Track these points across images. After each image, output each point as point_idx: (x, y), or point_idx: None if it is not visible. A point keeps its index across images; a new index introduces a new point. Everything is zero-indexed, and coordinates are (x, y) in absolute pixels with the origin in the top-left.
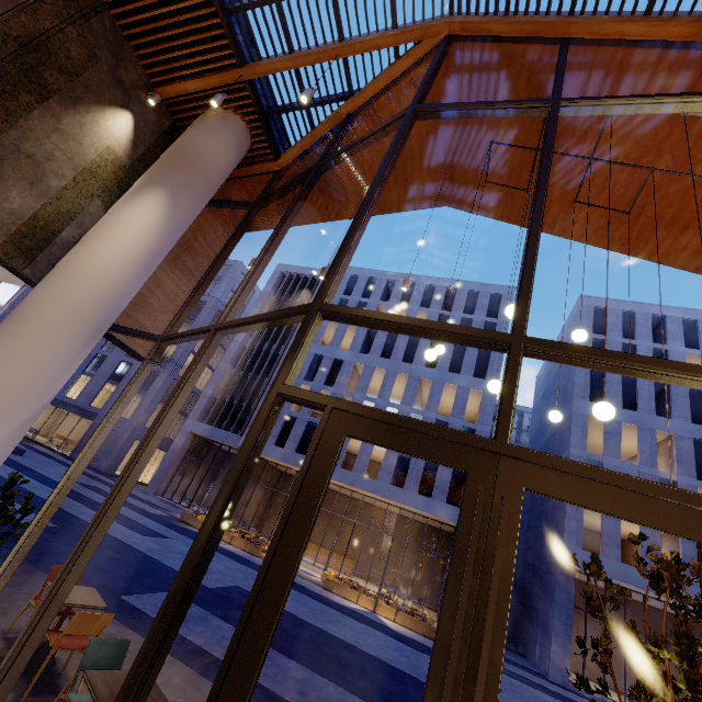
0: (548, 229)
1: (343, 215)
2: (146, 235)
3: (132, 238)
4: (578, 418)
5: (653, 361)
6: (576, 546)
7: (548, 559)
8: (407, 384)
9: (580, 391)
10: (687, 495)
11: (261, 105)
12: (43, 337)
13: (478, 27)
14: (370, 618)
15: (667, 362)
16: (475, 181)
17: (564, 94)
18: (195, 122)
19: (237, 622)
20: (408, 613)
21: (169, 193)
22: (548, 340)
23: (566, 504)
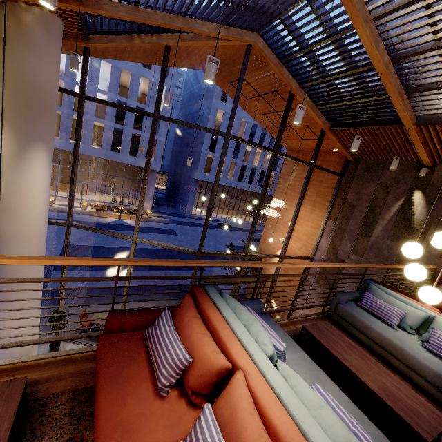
0: (247, 112)
1: (128, 60)
2: (46, 185)
3: (42, 194)
4: (213, 110)
5: (266, 257)
6: (201, 173)
7: (189, 175)
8: (111, 74)
9: (217, 93)
10: (262, 278)
11: (84, 12)
12: (36, 272)
13: (267, 59)
14: (122, 224)
15: (267, 257)
16: (225, 78)
17: (281, 94)
18: (14, 33)
19: (93, 268)
20: (132, 211)
21: (45, 145)
22: (252, 255)
23: (201, 155)
